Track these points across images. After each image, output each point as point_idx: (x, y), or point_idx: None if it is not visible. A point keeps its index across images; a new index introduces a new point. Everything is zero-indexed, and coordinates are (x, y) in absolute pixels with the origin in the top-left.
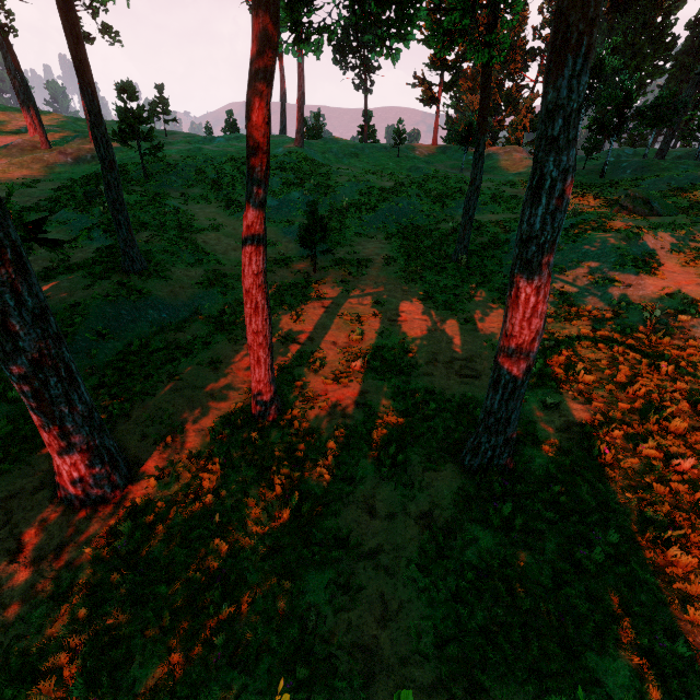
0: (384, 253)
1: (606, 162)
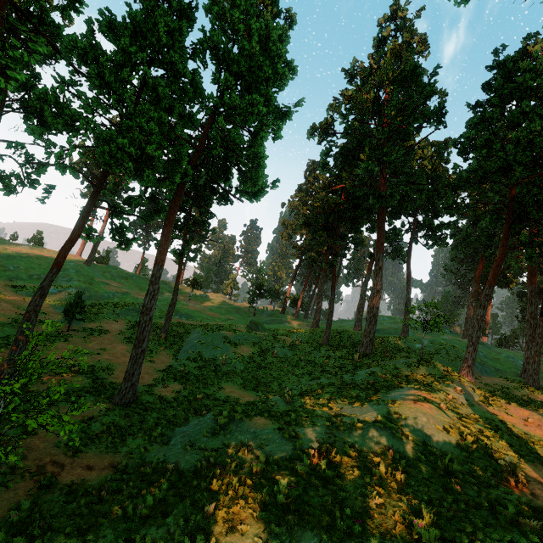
0: (121, 329)
1: (256, 309)
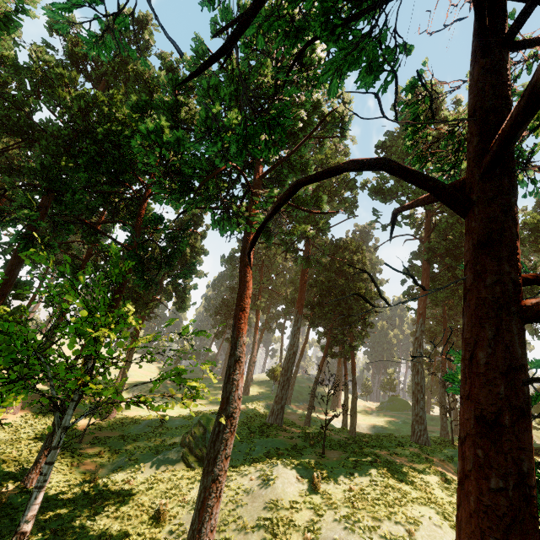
0: None
1: None
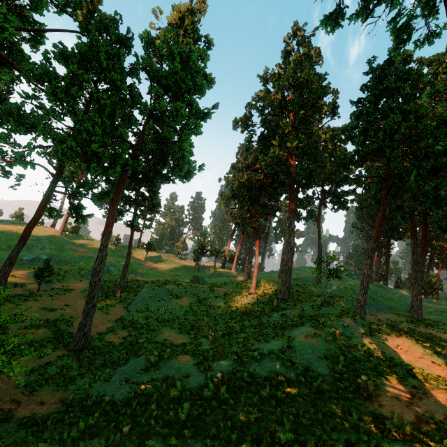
0: (84, 287)
1: (200, 265)
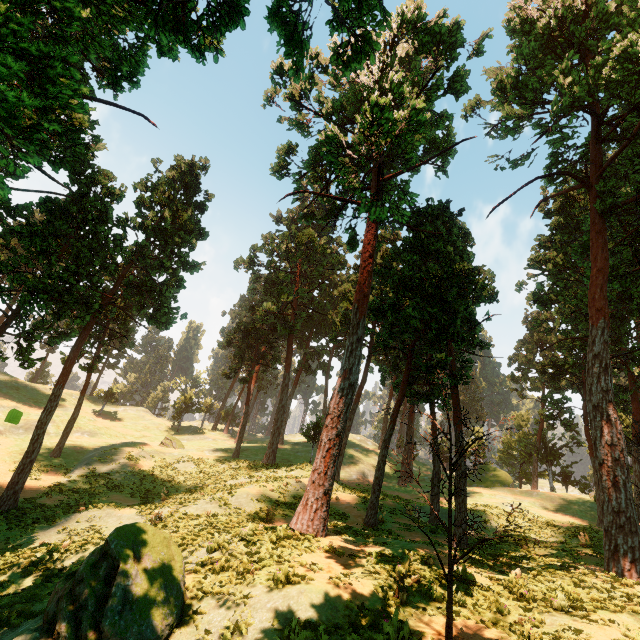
0: (3, 448)
1: (180, 424)
